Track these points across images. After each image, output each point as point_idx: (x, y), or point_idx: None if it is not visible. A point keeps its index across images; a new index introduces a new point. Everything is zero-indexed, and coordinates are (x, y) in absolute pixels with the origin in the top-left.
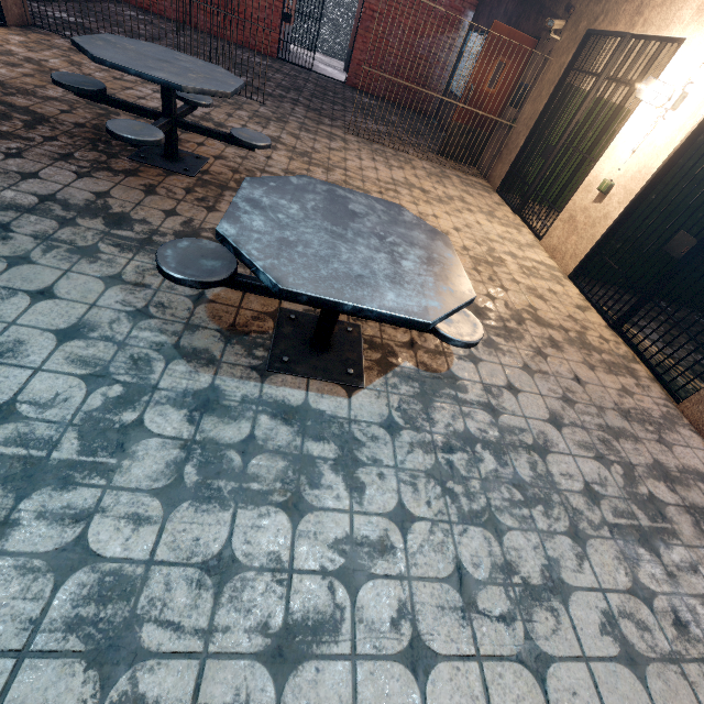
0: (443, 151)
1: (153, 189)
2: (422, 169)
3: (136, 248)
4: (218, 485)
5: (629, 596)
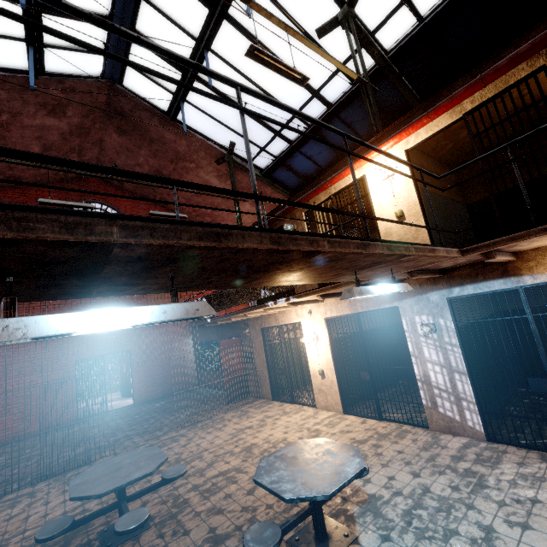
0: (230, 400)
1: None
2: (234, 417)
3: None
4: None
5: (501, 508)
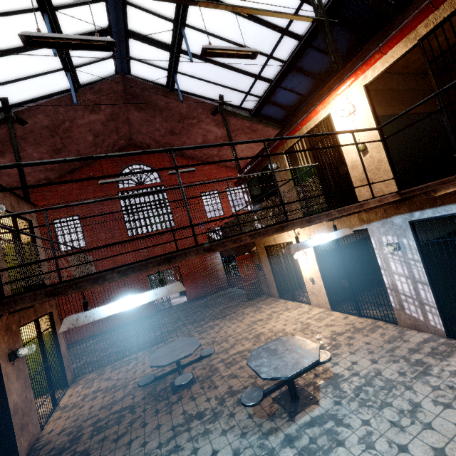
0: (249, 299)
1: (193, 397)
2: (250, 312)
3: (215, 418)
4: (318, 455)
5: (434, 391)
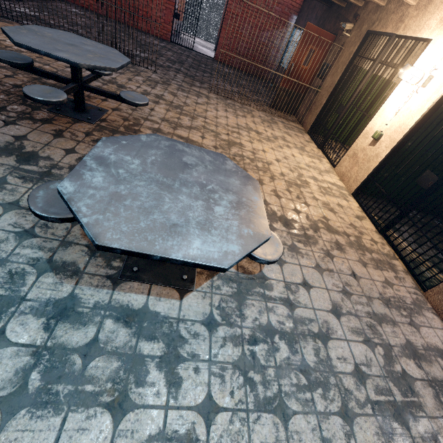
0: (274, 105)
1: (61, 133)
2: (259, 117)
3: (37, 179)
4: (56, 389)
5: None
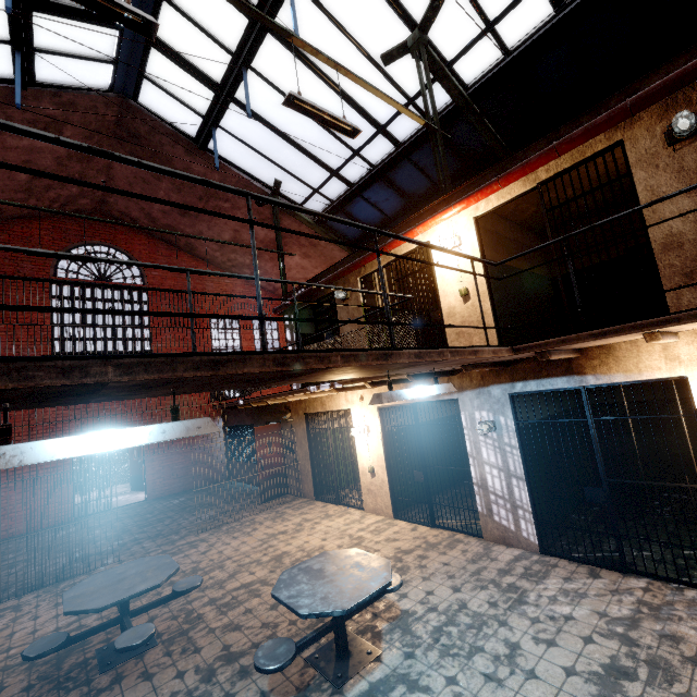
0: (264, 499)
1: (148, 673)
2: (266, 520)
3: None
4: None
5: (533, 625)
